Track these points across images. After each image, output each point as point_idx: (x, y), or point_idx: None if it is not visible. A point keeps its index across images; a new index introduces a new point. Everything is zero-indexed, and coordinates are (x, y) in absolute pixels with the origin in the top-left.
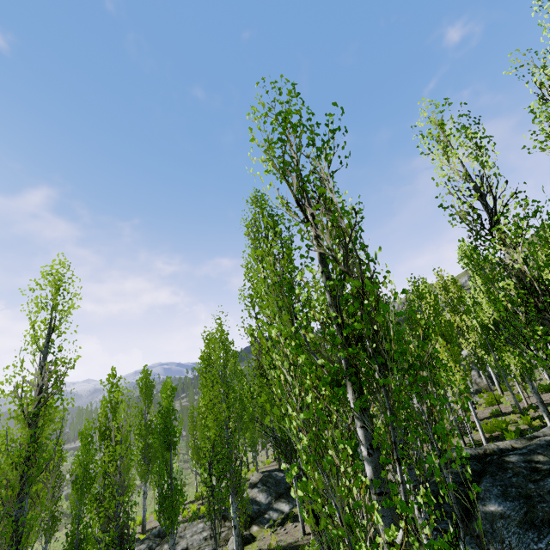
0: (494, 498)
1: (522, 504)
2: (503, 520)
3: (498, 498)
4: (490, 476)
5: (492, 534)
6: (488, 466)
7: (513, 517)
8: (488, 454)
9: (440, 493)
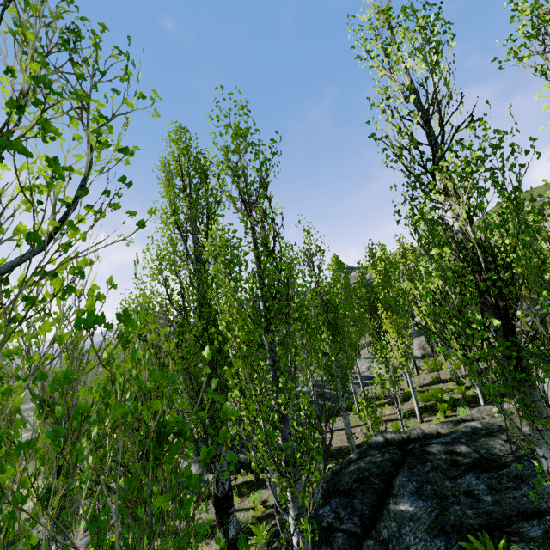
0: (408, 495)
1: (435, 504)
2: (412, 523)
3: (412, 496)
4: (408, 469)
5: (398, 539)
6: (408, 455)
7: (423, 520)
8: (412, 439)
9: (354, 486)
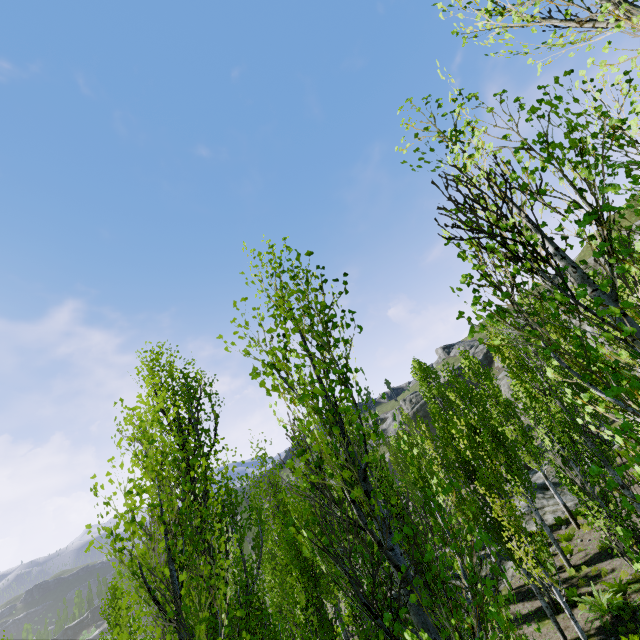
0: None
1: None
2: None
3: None
4: None
5: None
6: None
7: None
8: None
9: None
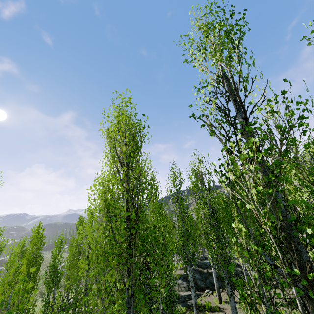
0: None
1: None
2: None
3: None
4: None
5: None
6: None
7: None
8: None
9: None
